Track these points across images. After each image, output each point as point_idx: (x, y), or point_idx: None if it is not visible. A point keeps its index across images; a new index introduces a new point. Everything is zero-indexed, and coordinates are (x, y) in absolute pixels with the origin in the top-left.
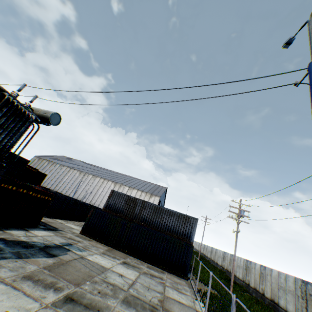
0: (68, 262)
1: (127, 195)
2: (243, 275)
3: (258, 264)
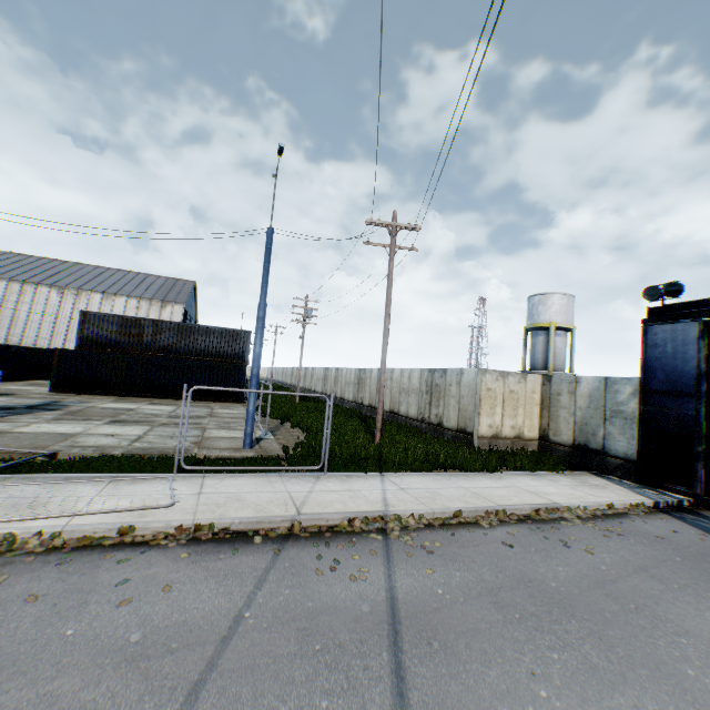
0: (82, 411)
1: (121, 316)
2: (322, 387)
3: (334, 370)
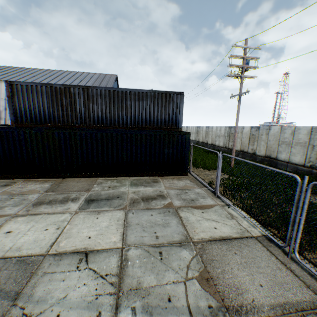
0: None
1: (48, 85)
2: (225, 142)
3: (247, 128)
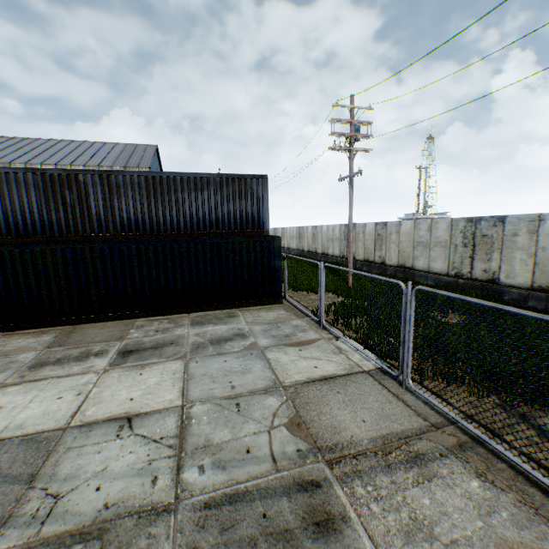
0: None
1: (37, 171)
2: (342, 249)
3: (371, 225)
